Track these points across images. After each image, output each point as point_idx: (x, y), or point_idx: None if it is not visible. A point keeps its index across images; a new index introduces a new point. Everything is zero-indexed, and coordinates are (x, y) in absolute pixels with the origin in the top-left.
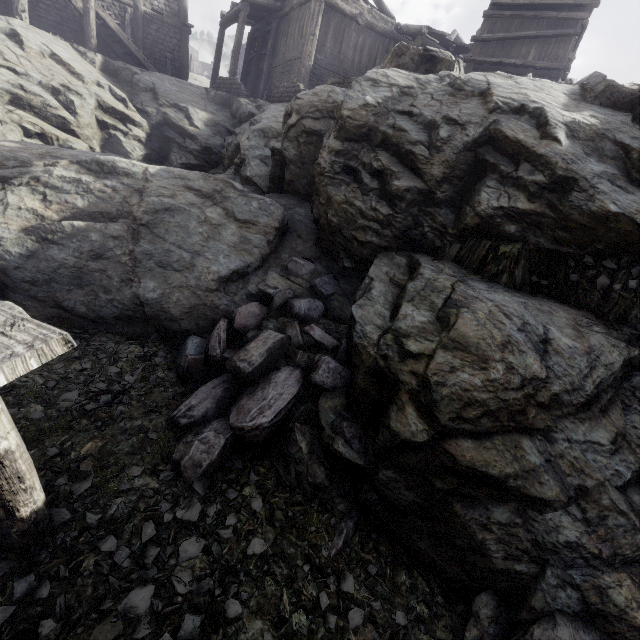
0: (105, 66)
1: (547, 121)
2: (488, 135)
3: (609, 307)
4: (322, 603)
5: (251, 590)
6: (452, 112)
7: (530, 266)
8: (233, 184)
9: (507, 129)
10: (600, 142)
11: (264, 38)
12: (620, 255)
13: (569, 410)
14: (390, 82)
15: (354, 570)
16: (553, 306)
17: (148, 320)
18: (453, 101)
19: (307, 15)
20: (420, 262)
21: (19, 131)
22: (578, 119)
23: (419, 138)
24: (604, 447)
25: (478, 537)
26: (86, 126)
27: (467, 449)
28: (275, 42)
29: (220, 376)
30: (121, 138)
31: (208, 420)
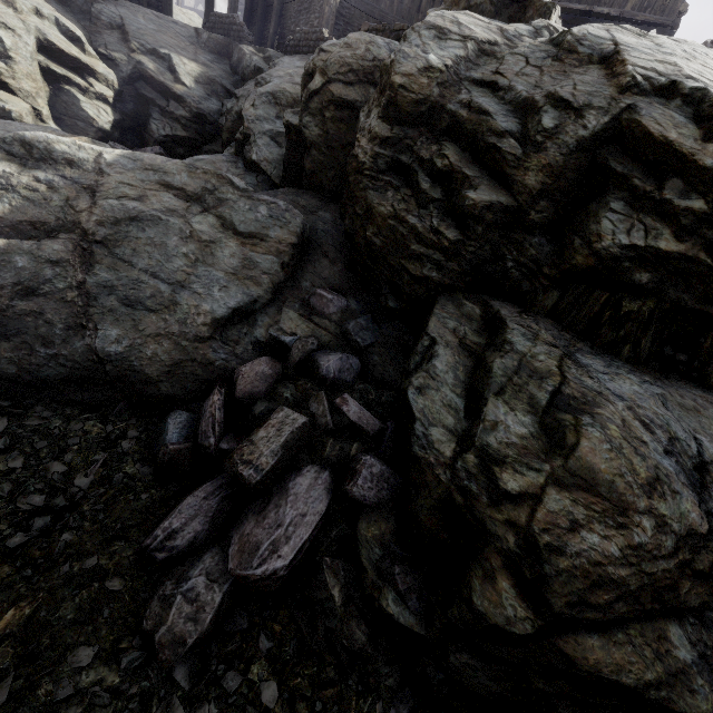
0: None
1: None
2: (616, 128)
3: None
4: None
5: None
6: (562, 88)
7: (662, 332)
8: (231, 180)
9: (650, 121)
10: None
11: None
12: None
13: None
14: (463, 33)
15: None
16: (698, 398)
17: (112, 382)
18: (559, 69)
19: None
20: (504, 318)
21: None
22: None
23: (508, 126)
24: None
25: None
26: (24, 77)
27: (591, 649)
28: None
29: (215, 478)
30: (78, 96)
31: (198, 548)
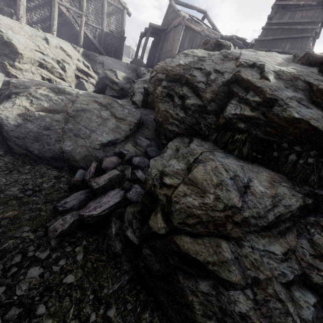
0: (84, 53)
1: (264, 70)
2: (235, 78)
3: (296, 173)
4: (91, 318)
5: (55, 302)
6: (218, 67)
7: (252, 147)
8: (117, 101)
9: (243, 74)
10: (296, 81)
11: (158, 42)
12: (304, 143)
13: (255, 229)
14: (194, 54)
15: (118, 304)
16: (261, 169)
17: (65, 160)
18: (222, 62)
19: (176, 31)
20: (193, 141)
21: (40, 77)
22: (283, 69)
23: (201, 80)
24: (277, 256)
25: (189, 298)
26: (69, 77)
27: (186, 242)
28: (162, 44)
29: (86, 189)
30: (84, 83)
31: (73, 210)
